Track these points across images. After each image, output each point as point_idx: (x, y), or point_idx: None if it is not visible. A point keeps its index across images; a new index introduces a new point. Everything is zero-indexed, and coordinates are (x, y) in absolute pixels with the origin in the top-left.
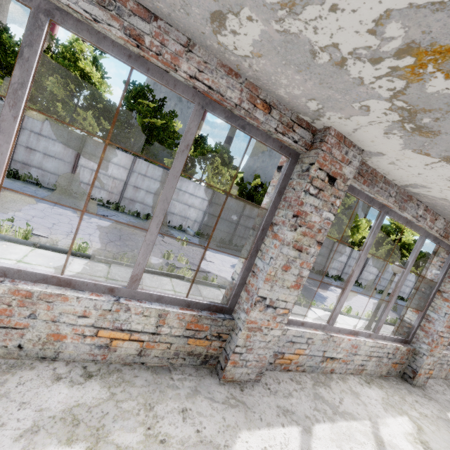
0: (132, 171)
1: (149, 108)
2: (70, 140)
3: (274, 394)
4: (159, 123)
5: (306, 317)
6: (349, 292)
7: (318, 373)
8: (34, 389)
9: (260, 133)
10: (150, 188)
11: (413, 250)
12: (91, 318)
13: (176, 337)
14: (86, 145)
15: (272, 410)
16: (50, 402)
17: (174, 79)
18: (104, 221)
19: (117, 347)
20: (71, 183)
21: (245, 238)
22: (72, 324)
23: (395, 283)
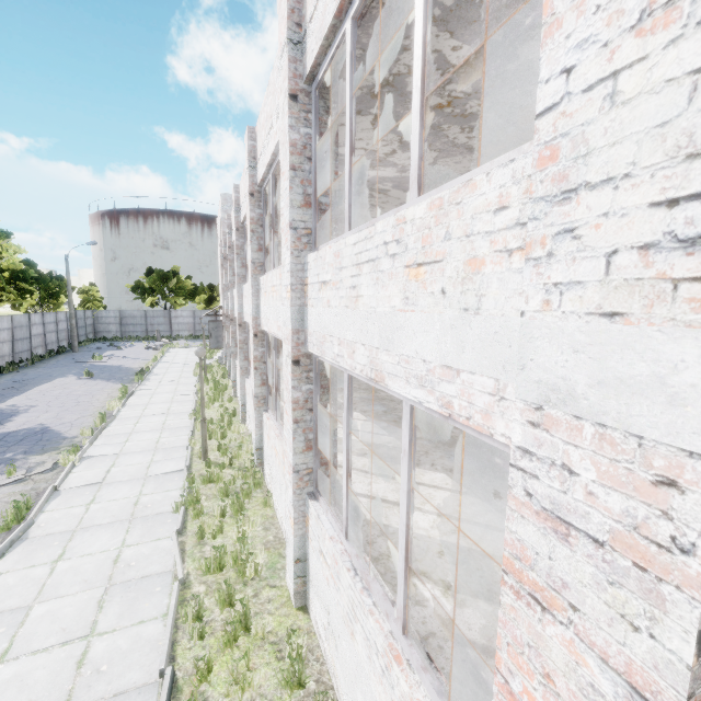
0: None
1: None
2: None
3: None
4: None
5: (112, 468)
6: None
7: None
8: None
9: None
10: None
11: (276, 350)
12: None
13: None
14: None
15: None
16: None
17: None
18: None
19: None
20: None
21: None
22: None
23: (38, 336)
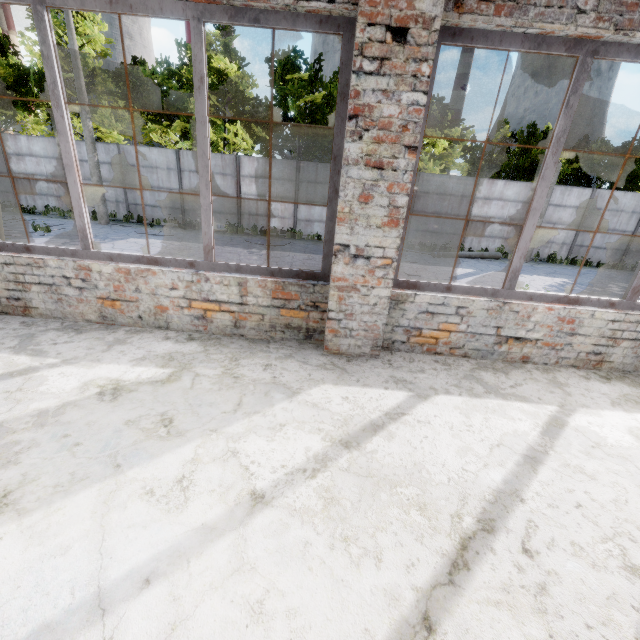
0: (299, 181)
1: (302, 83)
2: (225, 167)
3: (394, 369)
4: (319, 98)
5: None
6: (533, 230)
7: (495, 361)
8: (149, 342)
9: (282, 17)
10: (326, 197)
11: None
12: (180, 290)
13: (265, 307)
14: (242, 166)
15: (380, 378)
16: (158, 349)
17: (158, 3)
18: (276, 251)
19: (212, 319)
20: (240, 218)
21: (485, 236)
22: (168, 297)
23: None
